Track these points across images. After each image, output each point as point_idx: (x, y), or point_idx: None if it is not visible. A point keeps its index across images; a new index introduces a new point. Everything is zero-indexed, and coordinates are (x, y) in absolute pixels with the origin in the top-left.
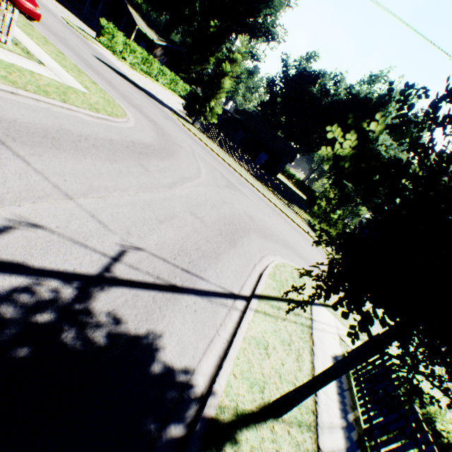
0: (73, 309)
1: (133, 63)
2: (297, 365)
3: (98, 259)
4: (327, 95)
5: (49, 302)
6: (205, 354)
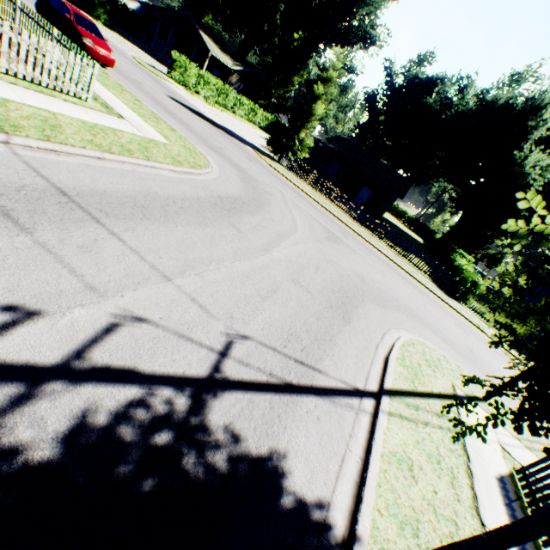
0: (189, 425)
1: (207, 97)
2: (454, 493)
3: (205, 356)
4: (449, 107)
5: (165, 417)
6: (339, 480)
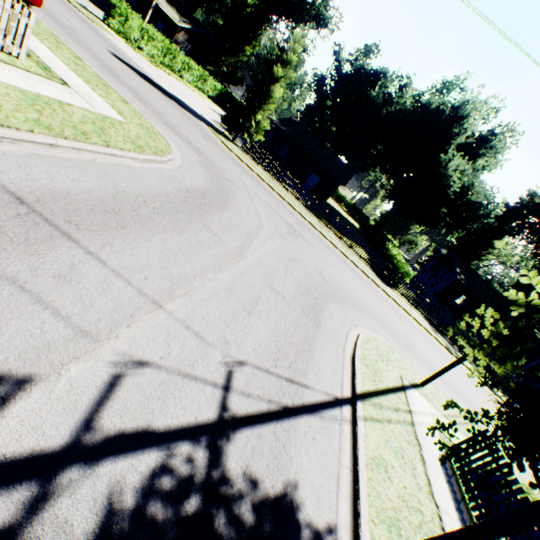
0: (213, 481)
1: (152, 55)
2: (416, 483)
3: (211, 394)
4: (390, 103)
5: (189, 479)
6: (339, 498)
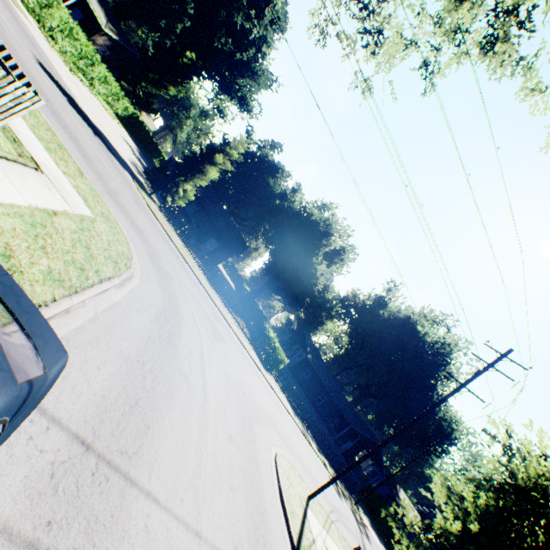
0: None
1: (66, 50)
2: None
3: None
4: (285, 200)
5: None
6: None
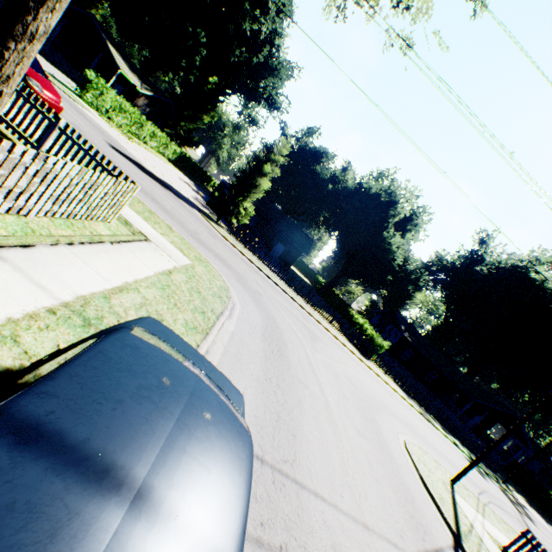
0: None
1: (121, 124)
2: None
3: None
4: (337, 182)
5: None
6: None
